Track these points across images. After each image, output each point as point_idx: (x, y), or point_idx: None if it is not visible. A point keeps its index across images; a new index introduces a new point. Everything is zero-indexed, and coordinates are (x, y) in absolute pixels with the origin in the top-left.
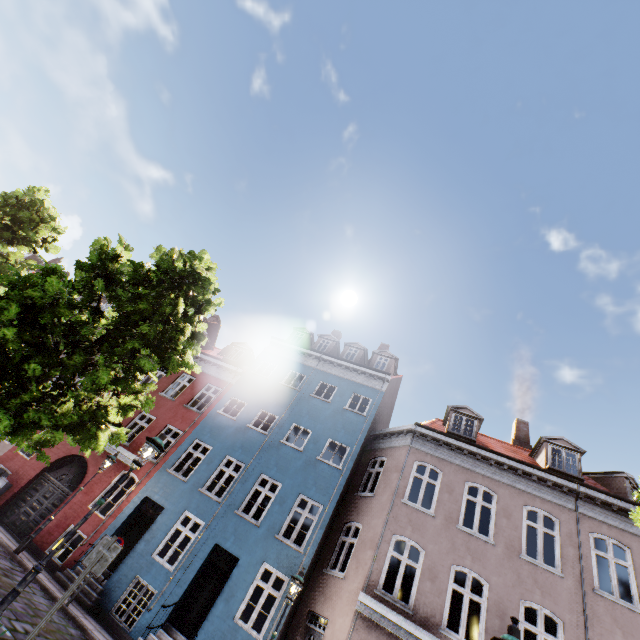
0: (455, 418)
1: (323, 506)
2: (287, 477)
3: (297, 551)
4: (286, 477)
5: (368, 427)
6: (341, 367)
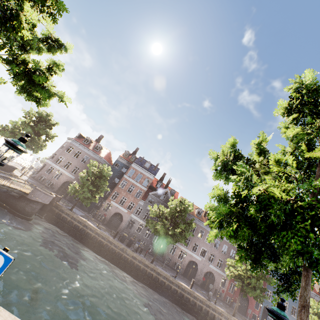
0: (319, 287)
1: (297, 308)
2: (289, 301)
3: (294, 318)
4: (289, 301)
5: None
6: None
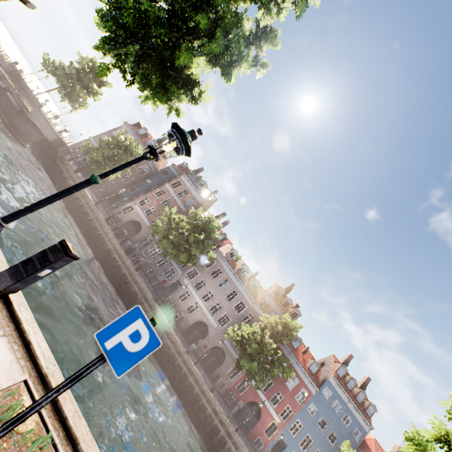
0: None
1: None
2: None
3: None
4: None
5: (357, 448)
6: (356, 409)
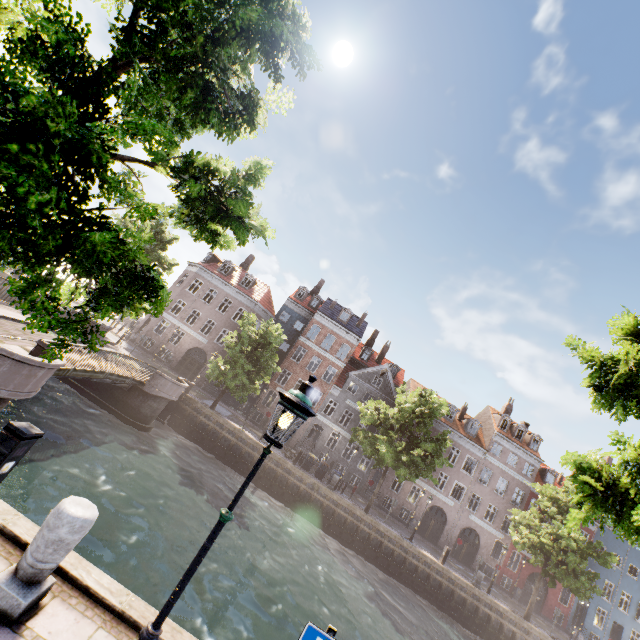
0: None
1: None
2: (633, 593)
3: None
4: (632, 593)
5: None
6: None
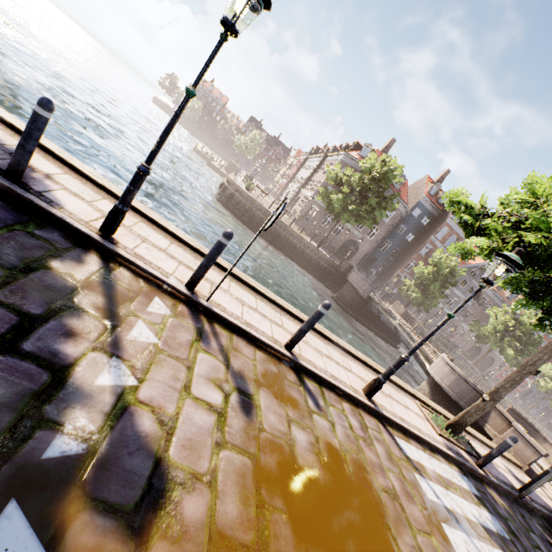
0: None
1: None
2: None
3: None
4: None
5: None
6: None
